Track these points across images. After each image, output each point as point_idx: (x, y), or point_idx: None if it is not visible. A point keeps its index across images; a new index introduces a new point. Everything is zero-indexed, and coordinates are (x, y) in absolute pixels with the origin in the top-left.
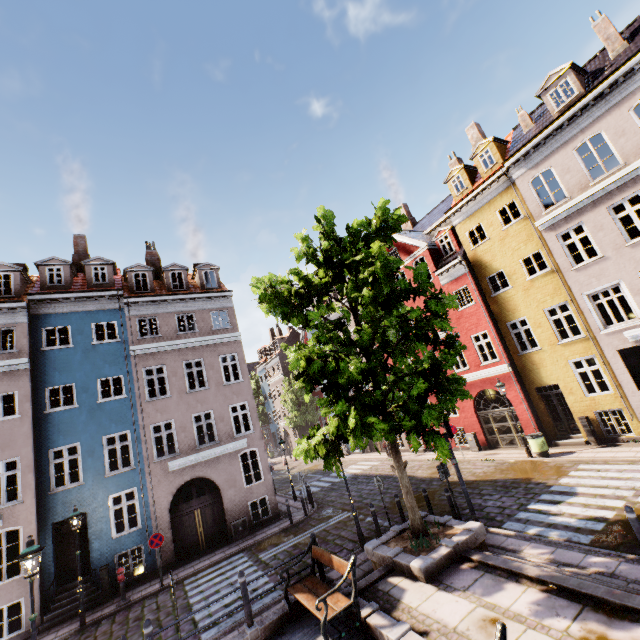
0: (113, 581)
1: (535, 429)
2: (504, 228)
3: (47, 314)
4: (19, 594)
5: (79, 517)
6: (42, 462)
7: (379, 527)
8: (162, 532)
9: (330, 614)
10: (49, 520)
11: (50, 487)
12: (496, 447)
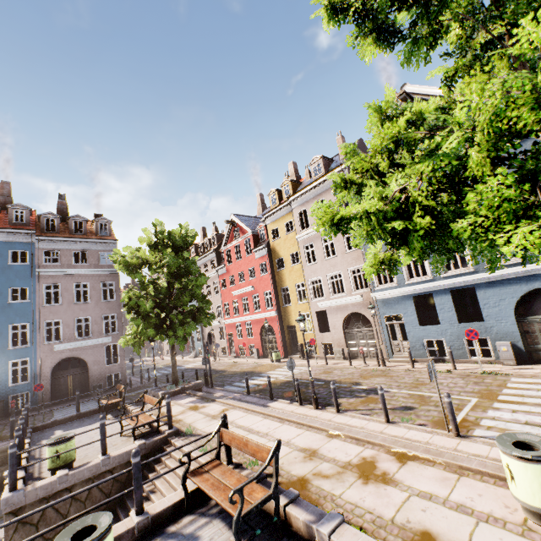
0: (7, 410)
1: (282, 348)
2: (286, 234)
3: None
4: None
5: None
6: None
7: None
8: (44, 386)
9: (110, 403)
10: None
11: None
12: (267, 357)
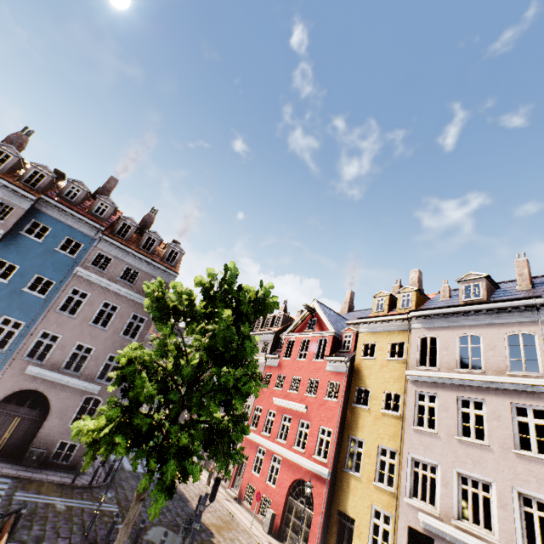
0: None
1: None
2: (388, 358)
3: (44, 212)
4: None
5: None
6: None
7: (108, 540)
8: None
9: None
10: None
11: None
12: (283, 540)
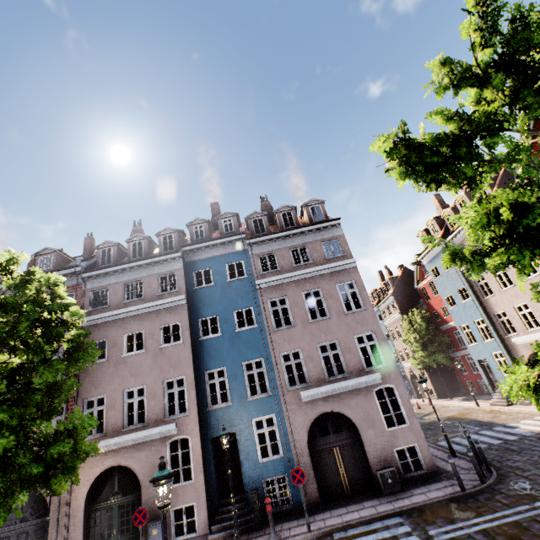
0: (263, 507)
1: None
2: None
3: (195, 261)
4: (192, 498)
5: (227, 437)
6: (200, 382)
7: None
8: (303, 465)
9: None
10: (209, 434)
11: (207, 404)
12: None
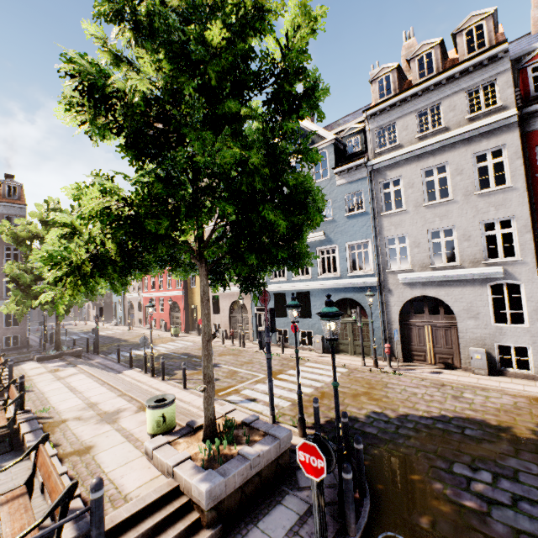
0: None
1: (184, 324)
2: None
3: None
4: None
5: None
6: None
7: None
8: None
9: None
10: None
11: None
12: None
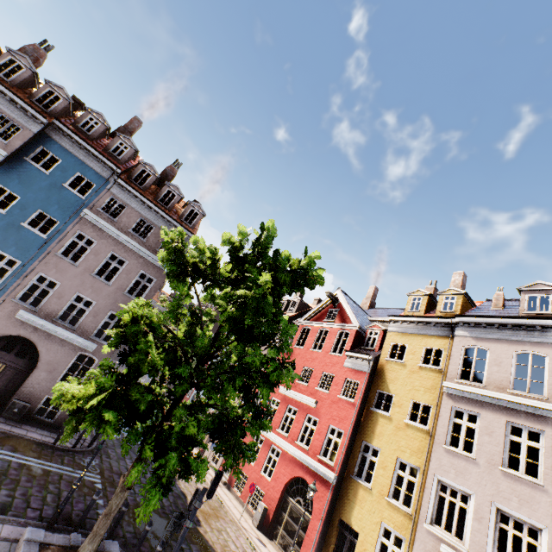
0: None
1: None
2: (420, 364)
3: (55, 141)
4: None
5: None
6: None
7: (84, 519)
8: None
9: None
10: None
11: None
12: (272, 538)
